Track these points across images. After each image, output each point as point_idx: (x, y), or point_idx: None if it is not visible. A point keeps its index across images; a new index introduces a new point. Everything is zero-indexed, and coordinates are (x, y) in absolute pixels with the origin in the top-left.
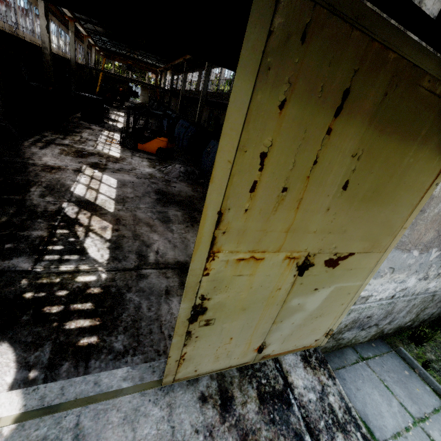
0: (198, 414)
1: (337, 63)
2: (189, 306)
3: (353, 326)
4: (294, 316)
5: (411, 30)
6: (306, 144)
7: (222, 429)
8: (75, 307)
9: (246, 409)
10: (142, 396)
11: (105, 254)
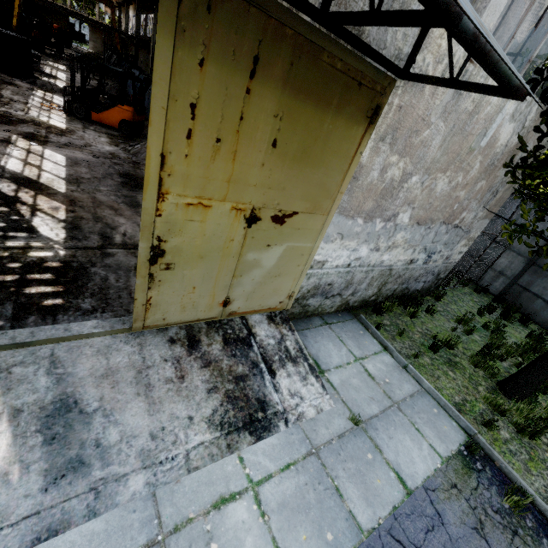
0: (167, 350)
1: (243, 32)
2: (148, 246)
3: (316, 293)
4: (253, 272)
5: (301, 12)
6: (230, 100)
7: (189, 359)
8: (33, 277)
9: (211, 348)
10: (114, 338)
11: (61, 233)
